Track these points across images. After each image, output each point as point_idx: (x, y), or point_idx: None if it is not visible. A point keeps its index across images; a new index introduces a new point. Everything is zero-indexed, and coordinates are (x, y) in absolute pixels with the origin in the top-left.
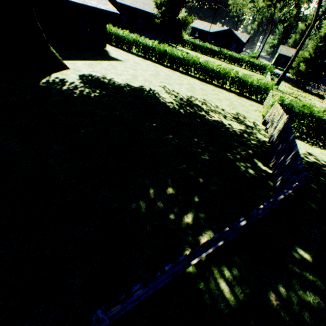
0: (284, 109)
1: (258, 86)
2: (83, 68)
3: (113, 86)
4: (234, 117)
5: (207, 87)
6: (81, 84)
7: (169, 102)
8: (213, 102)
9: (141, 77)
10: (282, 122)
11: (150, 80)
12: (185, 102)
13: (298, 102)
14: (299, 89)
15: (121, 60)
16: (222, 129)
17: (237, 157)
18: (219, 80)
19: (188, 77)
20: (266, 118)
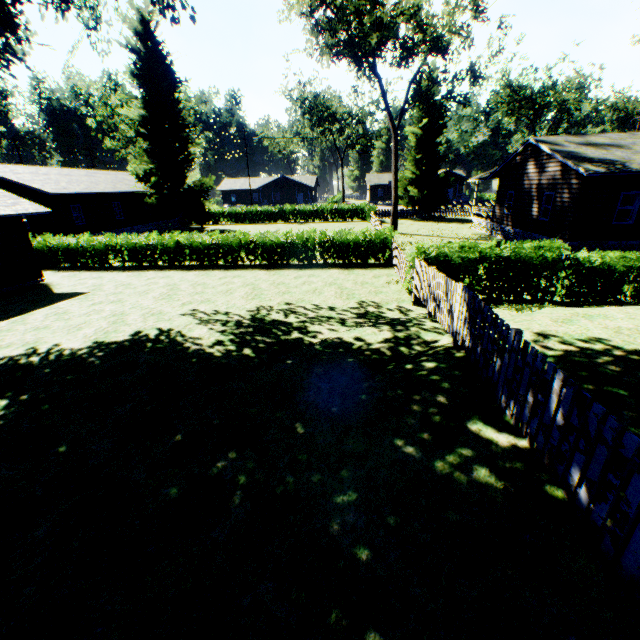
0: (436, 265)
1: (369, 241)
2: None
3: (55, 365)
4: (360, 314)
5: (284, 276)
6: None
7: (213, 342)
8: (306, 300)
9: (136, 311)
10: (460, 299)
11: (158, 310)
12: (248, 326)
13: (449, 245)
14: (428, 221)
15: (83, 292)
16: (350, 360)
17: (425, 438)
18: (300, 256)
19: (240, 271)
20: (416, 294)
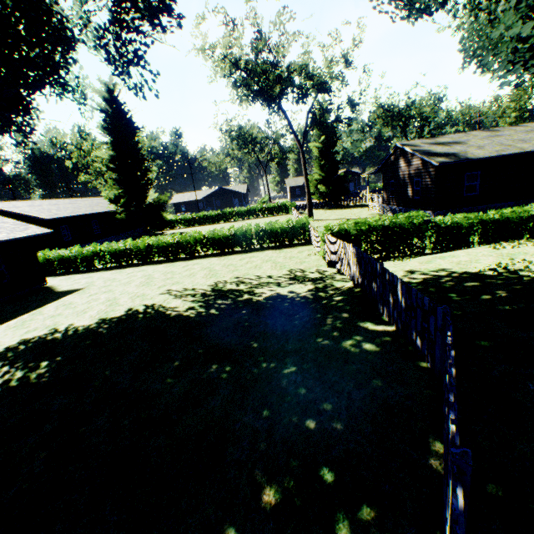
0: (340, 237)
1: (292, 227)
2: (5, 336)
3: (75, 337)
4: (290, 277)
5: (232, 260)
6: (4, 368)
7: (187, 308)
8: (250, 273)
9: (125, 296)
10: (352, 253)
11: (141, 293)
12: (210, 295)
13: (347, 222)
14: (336, 209)
15: (80, 288)
16: (286, 304)
17: (335, 335)
18: (242, 244)
19: (198, 260)
20: (329, 258)
